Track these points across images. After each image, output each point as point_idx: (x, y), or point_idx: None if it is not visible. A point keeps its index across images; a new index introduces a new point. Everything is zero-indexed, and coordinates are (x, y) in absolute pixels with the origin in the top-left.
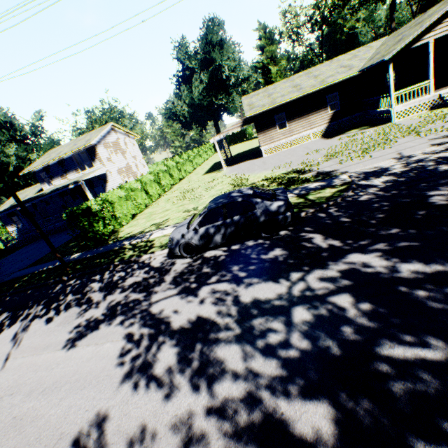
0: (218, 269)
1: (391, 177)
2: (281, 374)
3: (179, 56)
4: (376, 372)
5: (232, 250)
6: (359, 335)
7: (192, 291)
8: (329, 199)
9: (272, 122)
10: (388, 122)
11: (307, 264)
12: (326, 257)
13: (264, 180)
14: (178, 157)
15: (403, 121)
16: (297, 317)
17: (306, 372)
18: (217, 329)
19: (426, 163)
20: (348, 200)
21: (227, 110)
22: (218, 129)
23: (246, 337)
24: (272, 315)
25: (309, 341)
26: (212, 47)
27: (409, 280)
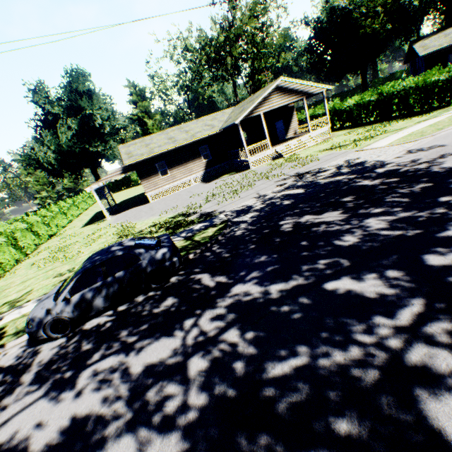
0: (102, 342)
1: (255, 213)
2: (181, 449)
3: (37, 99)
4: (265, 399)
5: (120, 312)
6: (248, 366)
7: (66, 383)
8: (212, 237)
9: (154, 169)
10: (248, 168)
11: (199, 307)
12: (215, 295)
13: (152, 227)
14: (45, 210)
15: (258, 168)
16: (193, 370)
17: (207, 431)
18: (102, 425)
19: (275, 200)
20: (227, 236)
21: (106, 157)
22: (98, 176)
23: (139, 420)
24: (168, 377)
25: (206, 393)
26: (79, 95)
27: (277, 299)
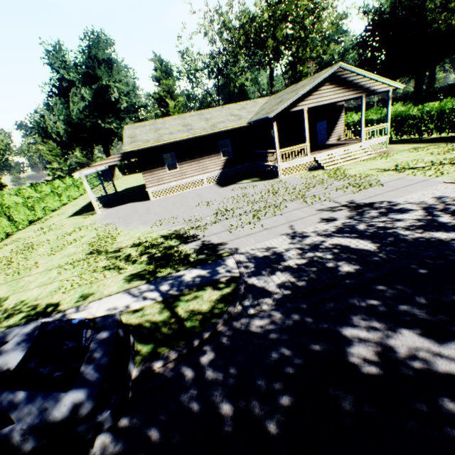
0: None
1: (288, 275)
2: None
3: (52, 62)
4: None
5: None
6: None
7: None
8: (206, 321)
9: (160, 160)
10: (276, 177)
11: None
12: None
13: (134, 246)
14: (31, 190)
15: (289, 179)
16: None
17: None
18: None
19: (324, 254)
20: (234, 328)
21: (119, 136)
22: (109, 155)
23: None
24: None
25: None
26: (98, 63)
27: None
